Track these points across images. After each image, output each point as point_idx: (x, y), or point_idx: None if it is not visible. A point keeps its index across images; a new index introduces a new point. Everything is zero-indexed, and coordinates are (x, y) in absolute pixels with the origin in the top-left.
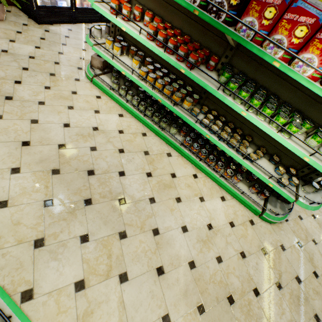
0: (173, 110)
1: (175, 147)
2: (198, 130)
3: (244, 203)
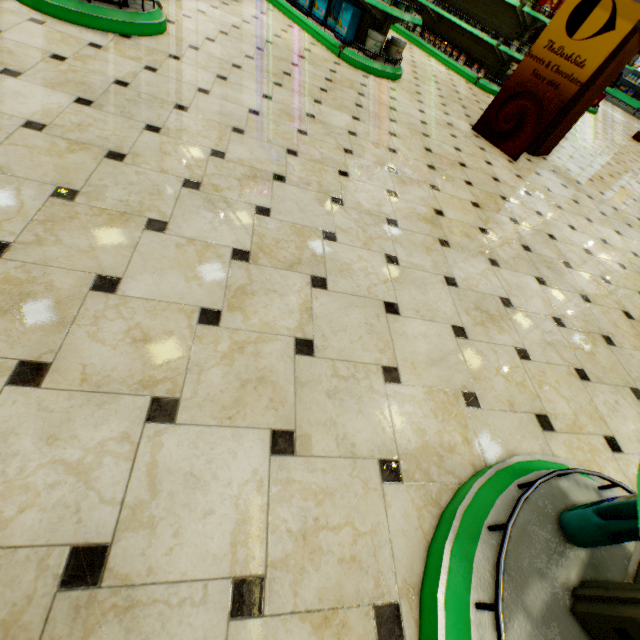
0: (420, 1)
1: (416, 43)
2: (436, 10)
3: (465, 75)
